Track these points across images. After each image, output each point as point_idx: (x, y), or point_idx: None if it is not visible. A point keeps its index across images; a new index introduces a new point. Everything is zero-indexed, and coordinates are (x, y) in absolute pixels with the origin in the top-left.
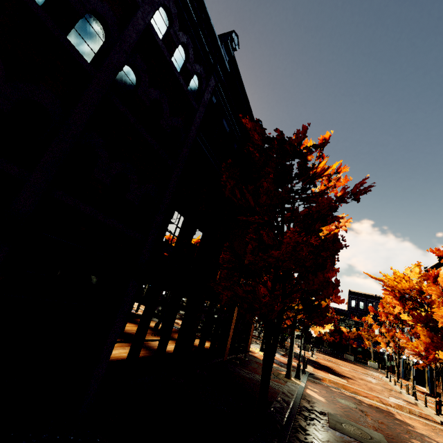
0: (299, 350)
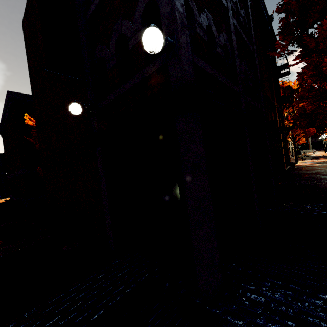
0: (317, 154)
